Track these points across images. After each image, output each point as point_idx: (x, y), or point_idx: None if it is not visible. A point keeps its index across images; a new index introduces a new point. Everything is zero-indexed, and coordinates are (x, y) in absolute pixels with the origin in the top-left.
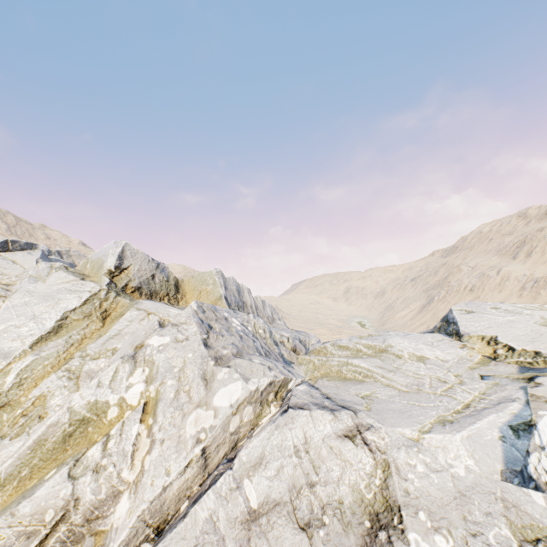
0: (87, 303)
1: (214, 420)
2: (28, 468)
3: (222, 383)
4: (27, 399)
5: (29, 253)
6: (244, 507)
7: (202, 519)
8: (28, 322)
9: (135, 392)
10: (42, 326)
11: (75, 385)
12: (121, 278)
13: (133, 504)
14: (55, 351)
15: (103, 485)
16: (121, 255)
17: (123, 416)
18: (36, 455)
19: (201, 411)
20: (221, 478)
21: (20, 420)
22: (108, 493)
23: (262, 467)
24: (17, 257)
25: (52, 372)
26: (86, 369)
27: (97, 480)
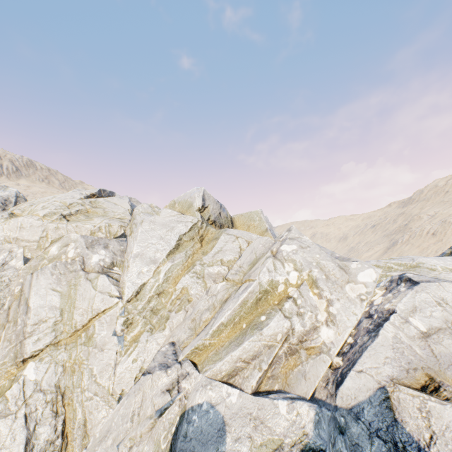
0: (191, 230)
1: (366, 288)
2: (238, 317)
3: (358, 269)
4: (176, 289)
5: (120, 198)
6: (416, 331)
7: (390, 337)
8: (159, 241)
9: (294, 276)
10: (169, 244)
11: (203, 282)
12: (205, 214)
13: (338, 330)
14: (181, 261)
15: (307, 322)
16: (203, 197)
17: (287, 290)
18: (242, 310)
19: (352, 285)
20: (391, 317)
21: (176, 301)
22: (310, 327)
23: (418, 312)
24: (115, 201)
25: (182, 274)
26: (207, 272)
27: (303, 319)
